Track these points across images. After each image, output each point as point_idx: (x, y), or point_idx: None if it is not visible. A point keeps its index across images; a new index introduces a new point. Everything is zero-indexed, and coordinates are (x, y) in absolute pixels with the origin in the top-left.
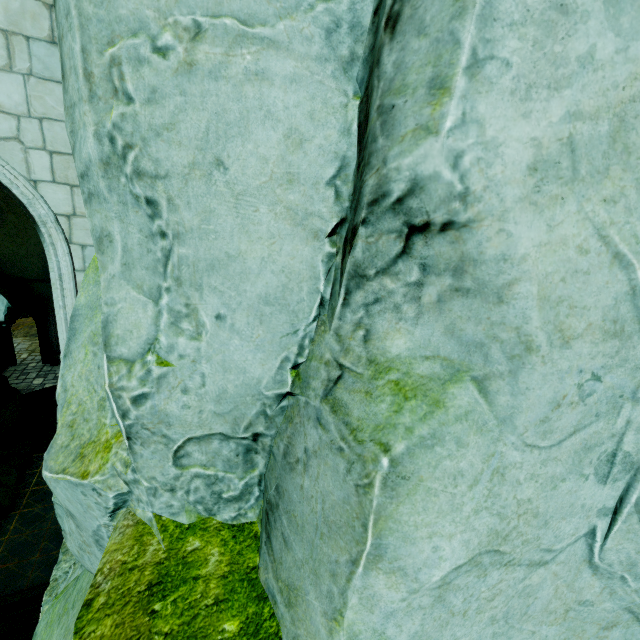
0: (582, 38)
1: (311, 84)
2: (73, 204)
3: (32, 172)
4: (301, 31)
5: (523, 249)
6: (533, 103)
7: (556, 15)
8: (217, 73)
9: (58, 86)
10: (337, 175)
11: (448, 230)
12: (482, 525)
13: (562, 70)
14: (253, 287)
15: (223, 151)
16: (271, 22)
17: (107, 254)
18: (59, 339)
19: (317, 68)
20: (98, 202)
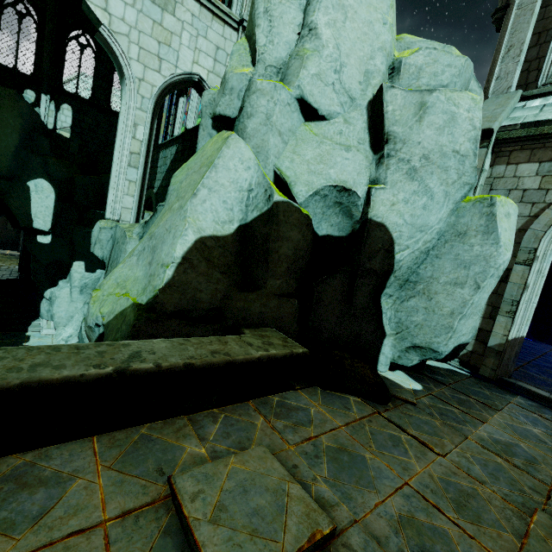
0: (330, 11)
1: (296, 11)
2: (144, 75)
3: (130, 53)
4: (296, 3)
5: (323, 33)
6: (324, 16)
7: (327, 8)
8: (284, 5)
9: (151, 20)
10: (299, 25)
11: (315, 29)
12: (318, 69)
13: (328, 14)
14: (284, 39)
15: (283, 16)
16: (292, 1)
17: (259, 29)
18: (116, 144)
19: (297, 9)
20: (260, 19)
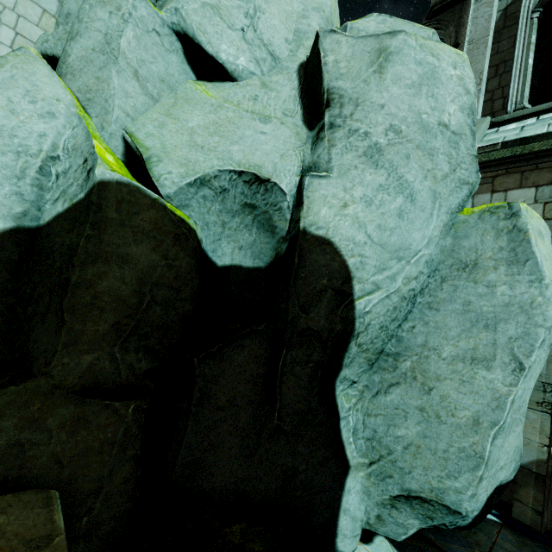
0: None
1: None
2: None
3: None
4: None
5: None
6: None
7: None
8: None
9: (40, 8)
10: None
11: None
12: None
13: None
14: None
15: None
16: None
17: None
18: None
19: None
20: None
